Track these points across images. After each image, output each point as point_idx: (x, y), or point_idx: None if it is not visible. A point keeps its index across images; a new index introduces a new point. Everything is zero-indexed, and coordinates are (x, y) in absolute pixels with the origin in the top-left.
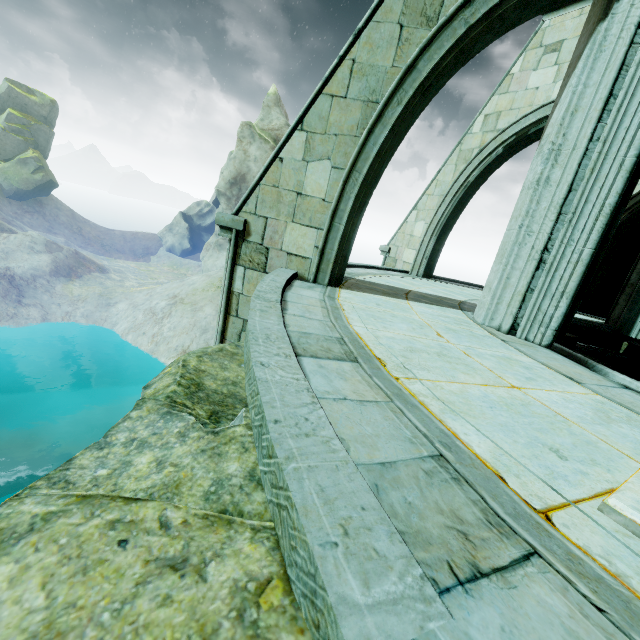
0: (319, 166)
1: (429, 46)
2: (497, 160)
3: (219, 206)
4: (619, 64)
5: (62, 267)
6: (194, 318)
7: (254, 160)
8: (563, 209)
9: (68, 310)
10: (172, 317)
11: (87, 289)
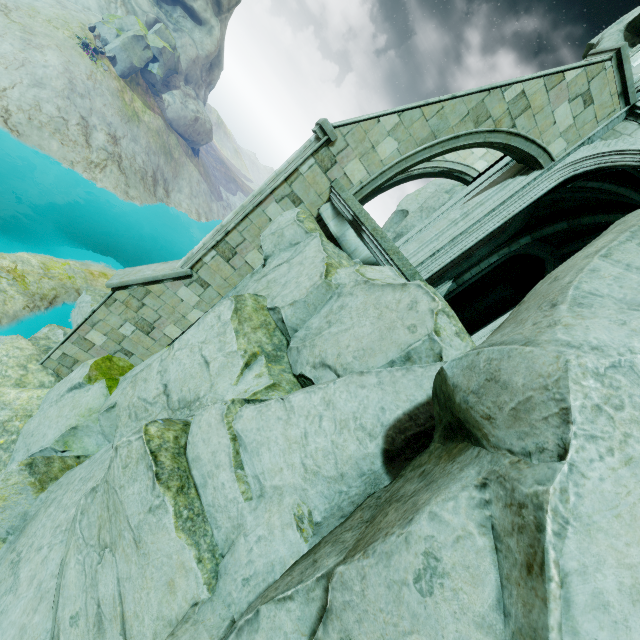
0: (392, 142)
1: (469, 134)
2: (432, 174)
3: None
4: (503, 201)
5: None
6: (25, 54)
7: None
8: (453, 239)
9: None
10: None
11: None
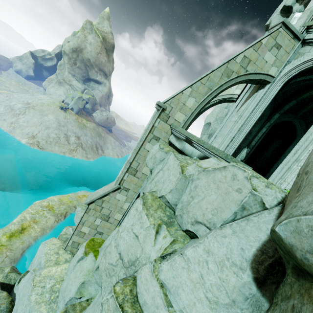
0: (192, 99)
1: (226, 82)
2: (215, 103)
3: (61, 59)
4: (256, 104)
5: None
6: (41, 119)
7: (89, 43)
8: (239, 129)
9: None
10: (26, 115)
11: None
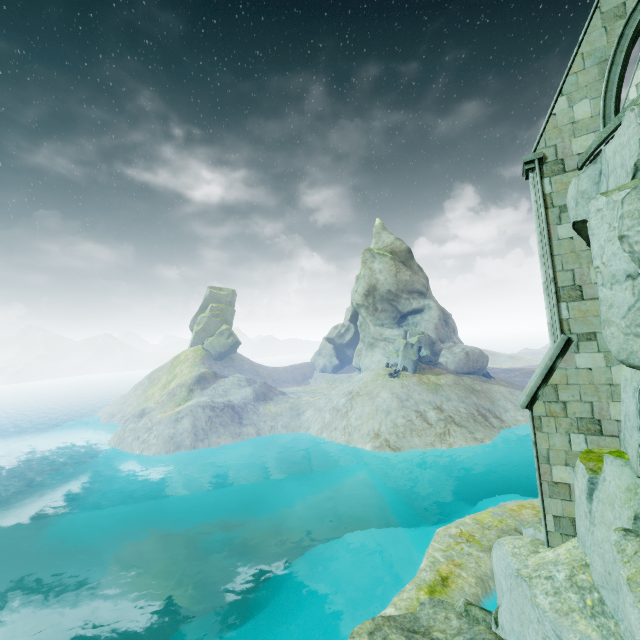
0: (581, 104)
1: (627, 24)
2: None
3: (359, 317)
4: None
5: (259, 394)
6: (374, 404)
7: (379, 272)
8: None
9: (271, 424)
10: (354, 409)
11: (280, 406)
